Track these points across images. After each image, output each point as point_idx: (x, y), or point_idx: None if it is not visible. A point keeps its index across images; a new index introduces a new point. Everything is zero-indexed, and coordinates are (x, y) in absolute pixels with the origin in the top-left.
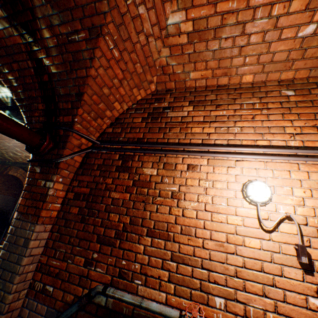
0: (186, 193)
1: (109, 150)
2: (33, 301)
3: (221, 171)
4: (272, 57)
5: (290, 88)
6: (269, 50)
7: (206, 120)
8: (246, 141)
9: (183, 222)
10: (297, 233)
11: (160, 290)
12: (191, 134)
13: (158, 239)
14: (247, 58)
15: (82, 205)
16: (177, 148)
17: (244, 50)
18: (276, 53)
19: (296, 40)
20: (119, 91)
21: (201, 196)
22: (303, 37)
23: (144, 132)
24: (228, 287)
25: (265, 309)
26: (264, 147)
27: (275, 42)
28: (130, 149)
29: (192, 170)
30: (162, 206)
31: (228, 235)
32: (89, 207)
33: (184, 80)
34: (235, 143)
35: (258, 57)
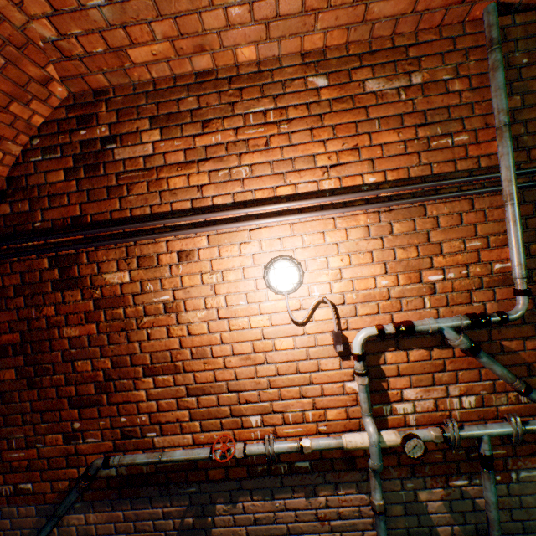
0: (186, 300)
1: (23, 255)
2: (9, 509)
3: (232, 252)
4: (277, 8)
5: (321, 71)
6: None
7: (191, 160)
8: (262, 193)
9: (192, 343)
10: (333, 318)
11: (184, 433)
12: (169, 193)
13: (164, 376)
14: (230, 11)
15: (19, 363)
16: (151, 226)
17: None
18: None
19: None
20: None
21: (210, 299)
22: None
23: (81, 203)
24: (263, 402)
25: (303, 410)
26: (289, 199)
27: None
28: (66, 243)
29: (187, 261)
30: (156, 329)
31: (254, 343)
32: (33, 364)
33: (123, 68)
34: (245, 198)
35: (251, 8)
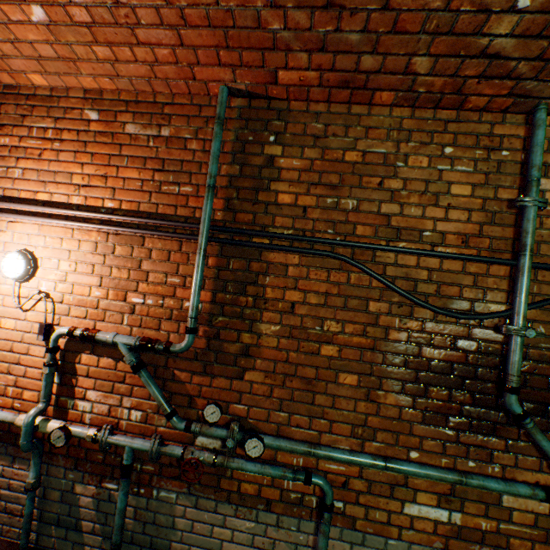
0: None
1: None
2: None
3: None
4: (37, 50)
5: (96, 107)
6: (19, 38)
7: None
8: (26, 193)
9: None
10: (45, 312)
11: None
12: None
13: None
14: None
15: None
16: None
17: None
18: (35, 45)
19: (41, 28)
20: None
21: None
22: (44, 24)
23: None
24: None
25: (8, 385)
26: (45, 204)
27: (12, 26)
28: None
29: None
30: None
31: None
32: None
33: None
34: (13, 195)
35: (15, 46)
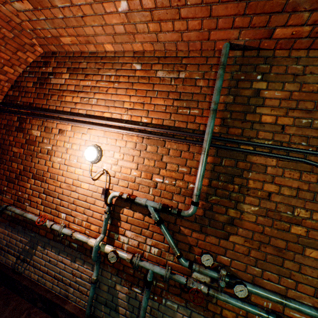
0: (56, 151)
1: (9, 113)
2: None
3: (78, 136)
4: (114, 29)
5: (140, 62)
6: (107, 23)
7: (76, 90)
8: (98, 113)
9: (52, 171)
10: (105, 182)
11: (37, 209)
12: (64, 102)
13: (38, 181)
14: (95, 28)
15: None
16: (53, 115)
17: (86, 20)
18: (114, 26)
19: (121, 15)
20: (0, 56)
21: (64, 154)
22: (124, 12)
23: (34, 98)
24: (69, 209)
25: (83, 220)
26: (107, 119)
27: (105, 15)
28: (25, 112)
29: (61, 134)
30: (42, 160)
31: (74, 180)
32: (0, 158)
33: (60, 45)
34: (91, 113)
35: (103, 28)
